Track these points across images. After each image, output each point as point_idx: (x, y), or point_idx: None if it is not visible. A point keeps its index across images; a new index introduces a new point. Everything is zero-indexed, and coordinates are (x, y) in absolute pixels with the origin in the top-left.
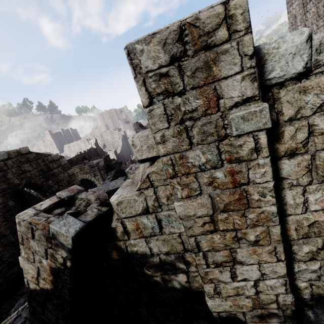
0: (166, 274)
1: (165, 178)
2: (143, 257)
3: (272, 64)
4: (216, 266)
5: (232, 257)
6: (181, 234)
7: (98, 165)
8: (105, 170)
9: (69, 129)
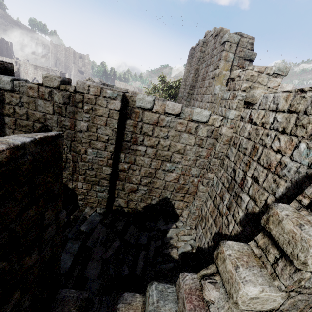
0: None
1: None
2: None
3: (0, 82)
4: None
5: None
6: None
7: None
8: None
9: None
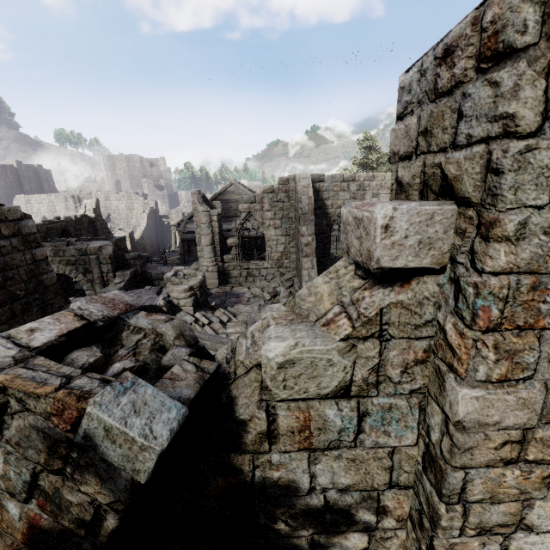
0: (326, 533)
1: (419, 324)
2: (287, 495)
3: None
4: (480, 533)
5: (521, 516)
6: (398, 449)
7: (100, 252)
8: (112, 265)
9: (34, 166)
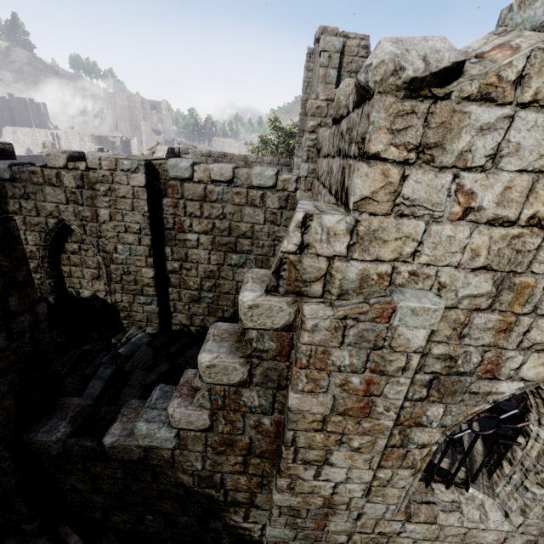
0: None
1: None
2: None
3: None
4: None
5: None
6: None
7: None
8: None
9: (26, 99)
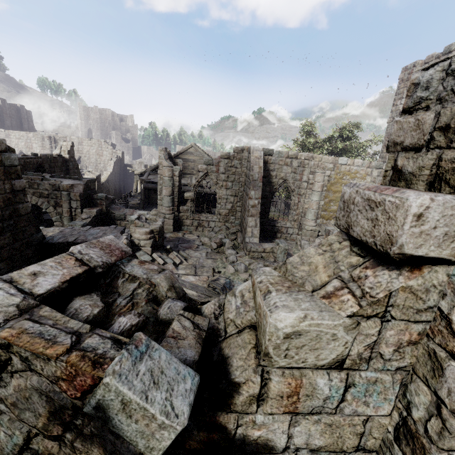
0: None
1: (421, 309)
2: (263, 452)
3: None
4: None
5: None
6: (373, 418)
7: (72, 190)
8: (81, 202)
9: (17, 105)
